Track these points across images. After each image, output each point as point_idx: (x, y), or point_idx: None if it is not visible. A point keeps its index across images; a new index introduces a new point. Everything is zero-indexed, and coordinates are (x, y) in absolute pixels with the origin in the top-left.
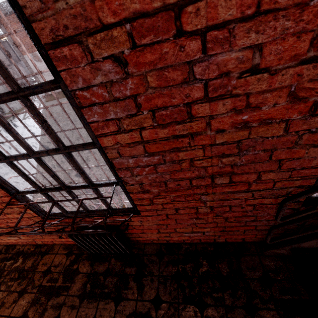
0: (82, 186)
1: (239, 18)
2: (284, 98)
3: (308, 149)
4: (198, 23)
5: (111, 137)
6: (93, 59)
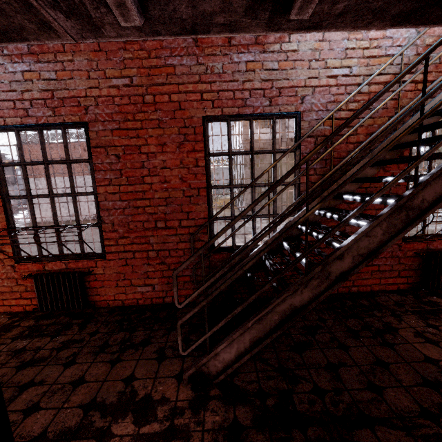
0: (71, 225)
1: (158, 152)
2: (179, 180)
3: (197, 206)
4: (146, 151)
5: (104, 188)
6: (108, 154)
